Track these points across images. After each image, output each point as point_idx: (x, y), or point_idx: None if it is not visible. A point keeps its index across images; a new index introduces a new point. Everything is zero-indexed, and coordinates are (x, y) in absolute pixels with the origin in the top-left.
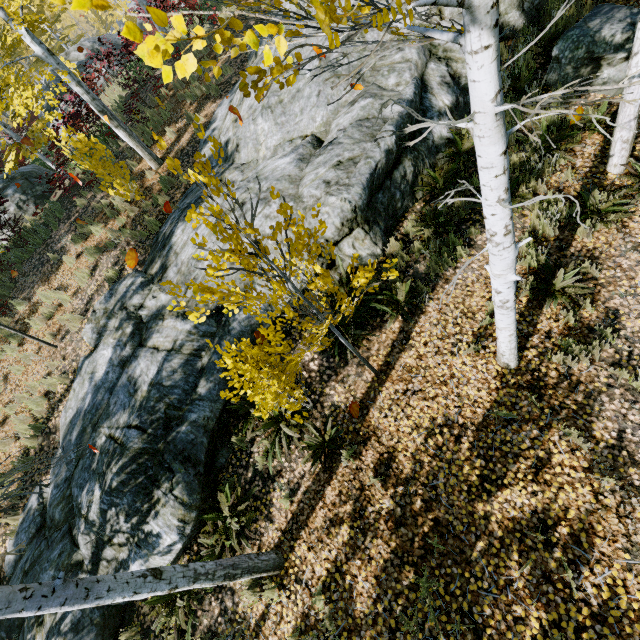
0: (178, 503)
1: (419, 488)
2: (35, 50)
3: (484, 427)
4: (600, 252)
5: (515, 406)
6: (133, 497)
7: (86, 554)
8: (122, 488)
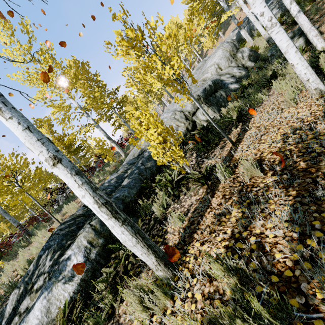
0: (91, 229)
1: (296, 159)
2: (92, 123)
3: None
4: None
5: None
6: (63, 237)
7: (8, 311)
8: (59, 232)
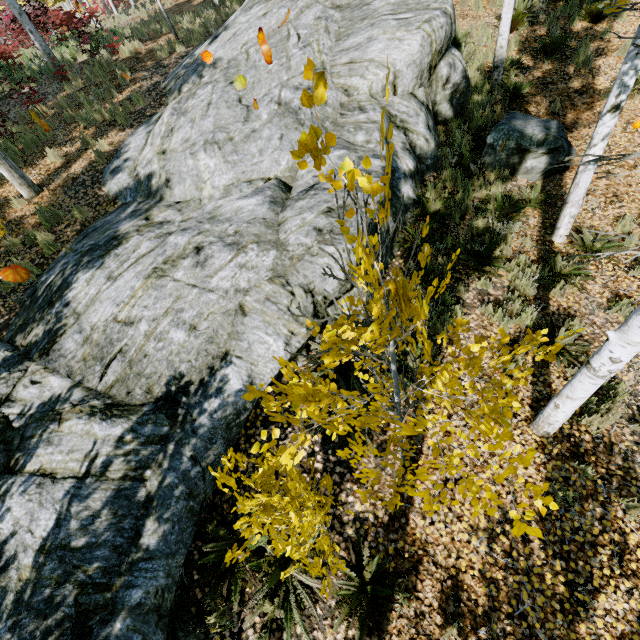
0: None
1: (506, 623)
2: None
3: (547, 514)
4: (574, 310)
5: (568, 481)
6: None
7: None
8: None
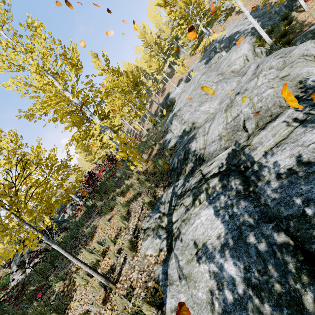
0: None
1: None
2: (99, 123)
3: None
4: None
5: None
6: None
7: None
8: None
